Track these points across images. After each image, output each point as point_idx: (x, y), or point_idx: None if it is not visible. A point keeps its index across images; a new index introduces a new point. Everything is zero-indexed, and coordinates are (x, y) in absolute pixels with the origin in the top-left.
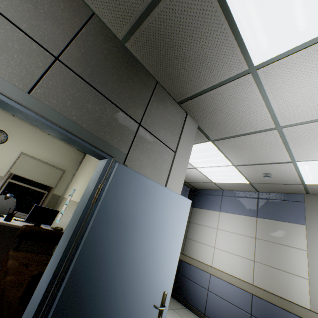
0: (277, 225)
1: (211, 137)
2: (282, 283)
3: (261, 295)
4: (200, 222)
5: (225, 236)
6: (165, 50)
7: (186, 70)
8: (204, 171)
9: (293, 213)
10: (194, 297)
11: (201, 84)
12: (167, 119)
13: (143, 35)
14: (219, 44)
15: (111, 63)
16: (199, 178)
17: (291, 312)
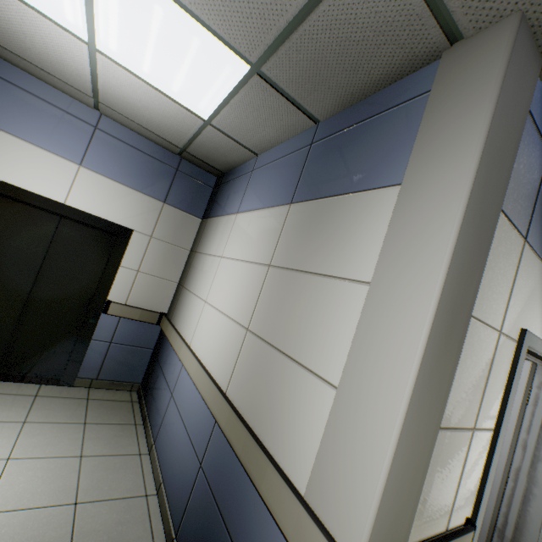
0: (324, 214)
1: None
2: (276, 395)
3: (224, 421)
4: (206, 249)
5: (226, 272)
6: None
7: None
8: (119, 54)
9: (383, 152)
10: (156, 406)
11: None
12: None
13: None
14: None
15: None
16: (169, 113)
17: (256, 488)
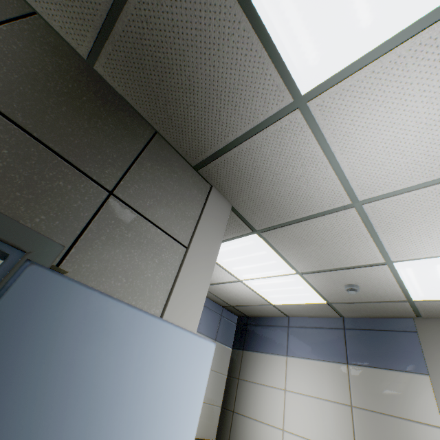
0: (382, 378)
1: (255, 225)
2: None
3: None
4: (256, 379)
5: (299, 404)
6: (159, 74)
7: (196, 108)
8: (255, 285)
9: (404, 353)
10: None
11: (225, 132)
12: (172, 191)
13: (119, 48)
14: (241, 59)
15: (60, 87)
16: (250, 298)
17: None
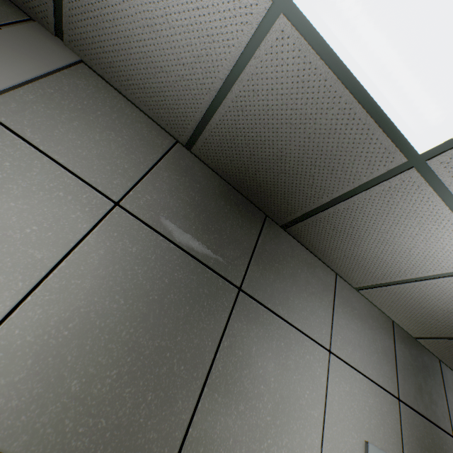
0: None
1: None
2: None
3: None
4: None
5: None
6: None
7: None
8: None
9: None
10: None
11: None
12: None
13: (449, 342)
14: None
15: (415, 368)
16: None
17: None
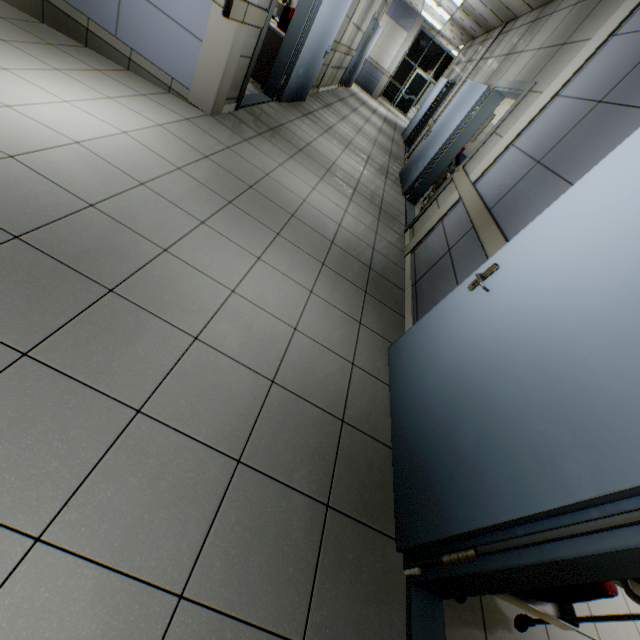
0: (397, 29)
1: None
2: (383, 59)
3: (371, 63)
4: None
5: None
6: None
7: None
8: None
9: (408, 25)
10: None
11: None
12: None
13: None
14: None
15: None
16: None
17: (379, 71)
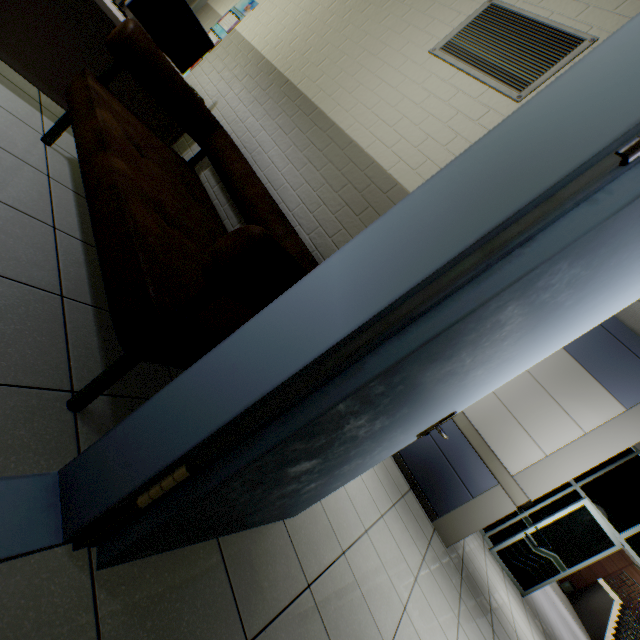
0: (579, 378)
1: None
2: (505, 435)
3: (462, 425)
4: None
5: None
6: None
7: None
8: None
9: (629, 384)
10: None
11: None
12: None
13: None
14: None
15: None
16: None
17: (484, 463)
